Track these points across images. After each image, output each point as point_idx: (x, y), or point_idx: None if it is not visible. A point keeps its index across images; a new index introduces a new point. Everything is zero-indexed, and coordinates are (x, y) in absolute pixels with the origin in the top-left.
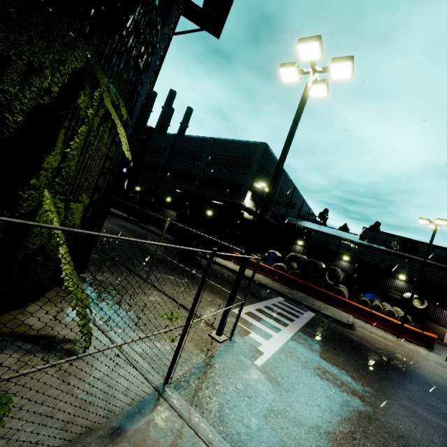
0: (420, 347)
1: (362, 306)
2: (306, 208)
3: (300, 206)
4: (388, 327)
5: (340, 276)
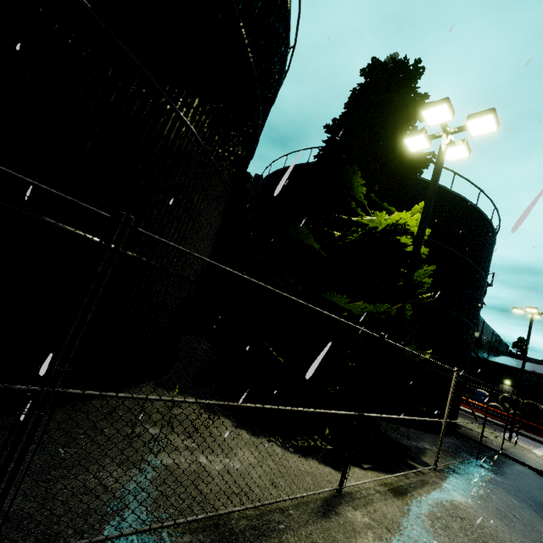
0: None
1: None
2: (496, 338)
3: (490, 338)
4: None
5: None
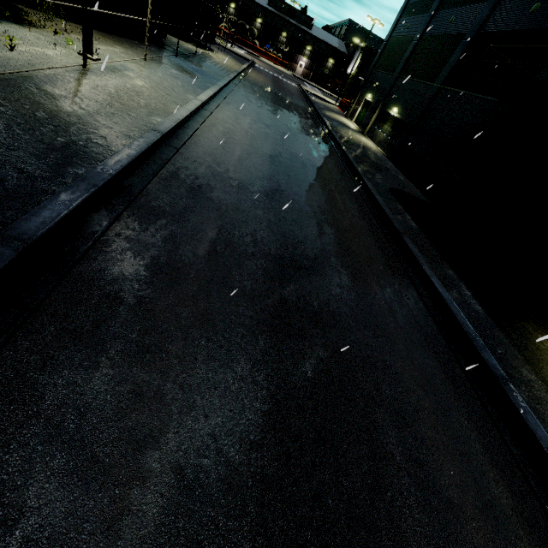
0: (282, 68)
1: (264, 50)
2: None
3: None
4: (272, 60)
5: (256, 33)
